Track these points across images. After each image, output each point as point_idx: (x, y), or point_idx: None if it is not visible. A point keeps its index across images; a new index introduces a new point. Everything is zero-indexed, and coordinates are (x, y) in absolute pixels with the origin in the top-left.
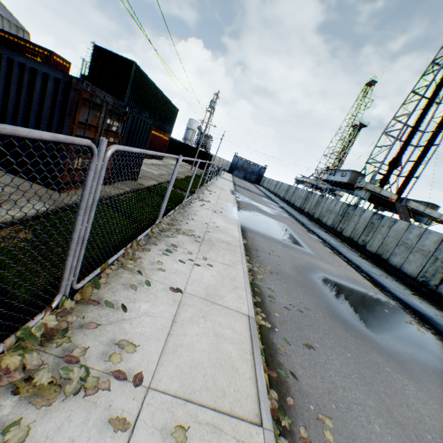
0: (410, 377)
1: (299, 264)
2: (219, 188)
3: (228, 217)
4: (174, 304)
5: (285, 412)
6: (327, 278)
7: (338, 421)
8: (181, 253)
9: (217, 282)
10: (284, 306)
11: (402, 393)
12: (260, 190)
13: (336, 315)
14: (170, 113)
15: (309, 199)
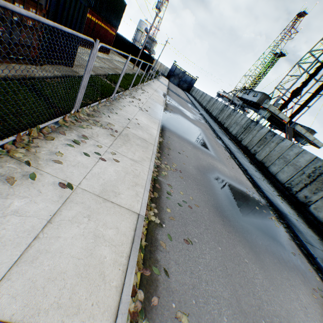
0: (261, 267)
1: (201, 164)
2: (153, 89)
3: (152, 116)
4: (59, 201)
5: (145, 315)
6: (220, 178)
7: (193, 318)
8: (90, 145)
9: (118, 177)
10: (177, 202)
11: (252, 282)
12: (188, 97)
13: (219, 211)
14: (118, 6)
15: (224, 111)
